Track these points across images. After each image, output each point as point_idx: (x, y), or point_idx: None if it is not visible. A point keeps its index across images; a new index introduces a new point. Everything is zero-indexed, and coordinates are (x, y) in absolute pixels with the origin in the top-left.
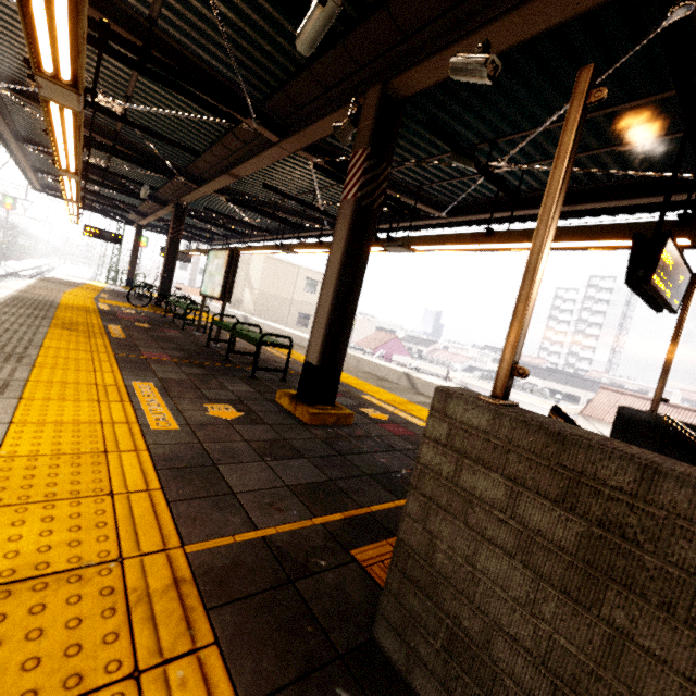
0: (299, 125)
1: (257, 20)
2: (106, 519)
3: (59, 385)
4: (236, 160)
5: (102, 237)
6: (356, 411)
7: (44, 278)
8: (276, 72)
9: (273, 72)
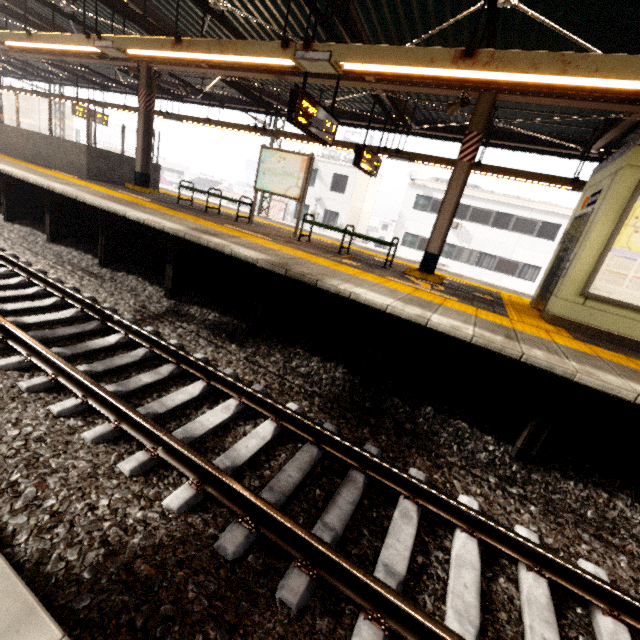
0: None
1: None
2: None
3: None
4: None
5: None
6: None
7: None
8: None
9: None
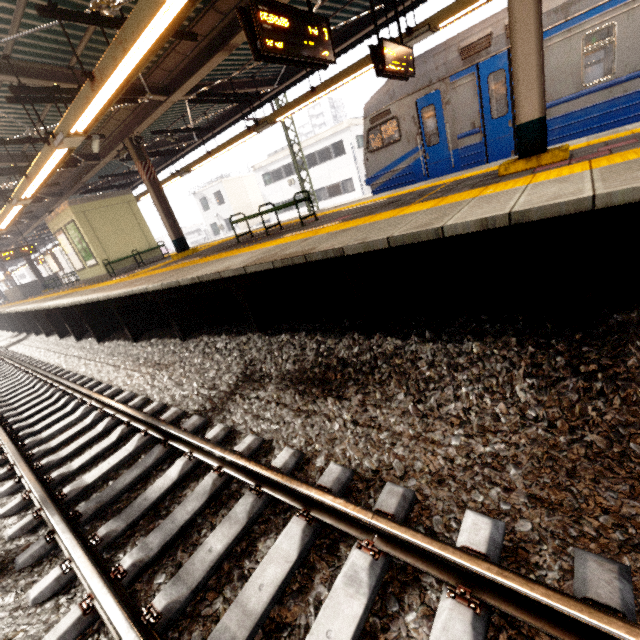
0: None
1: None
2: None
3: None
4: None
5: None
6: None
7: None
8: None
9: None
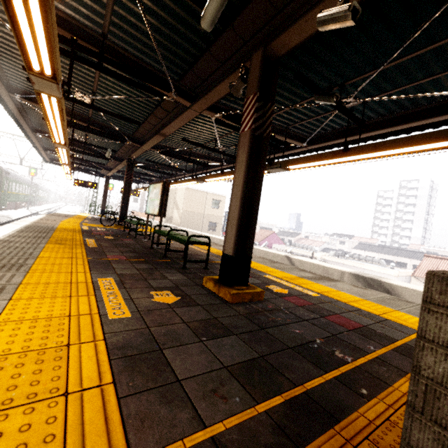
0: (204, 93)
1: (172, 22)
2: (55, 429)
3: (43, 285)
4: (163, 124)
5: (85, 185)
6: (263, 288)
7: (50, 214)
8: (187, 58)
9: (184, 58)
